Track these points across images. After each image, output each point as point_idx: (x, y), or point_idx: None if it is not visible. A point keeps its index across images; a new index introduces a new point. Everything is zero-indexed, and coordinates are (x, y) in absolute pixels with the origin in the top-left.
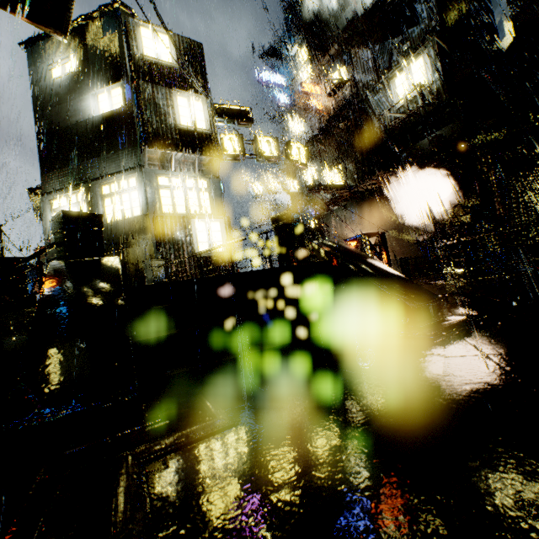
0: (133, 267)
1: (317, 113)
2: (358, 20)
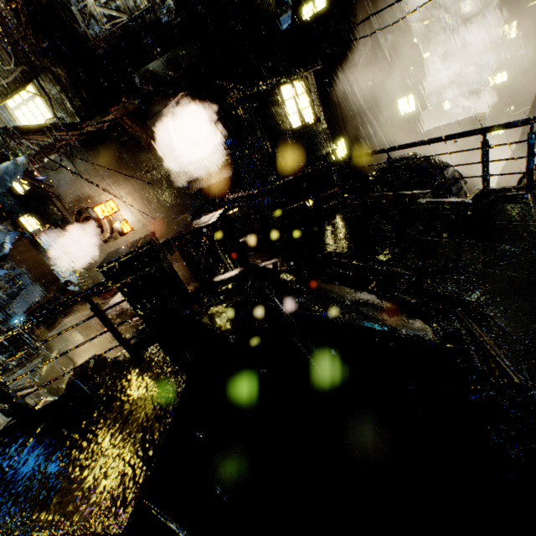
0: None
1: None
2: None
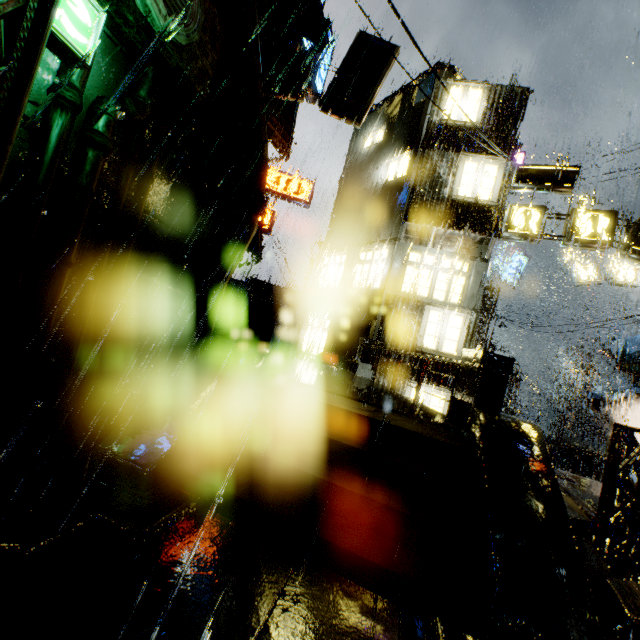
0: (354, 337)
1: None
2: None
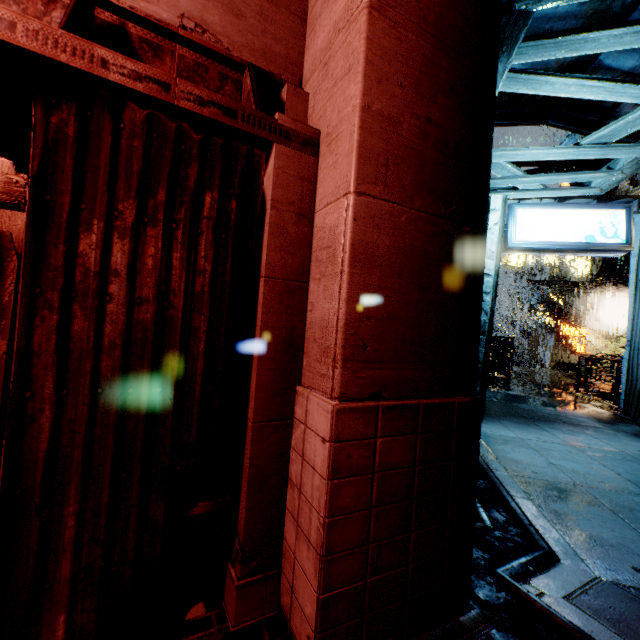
0: None
1: None
2: None
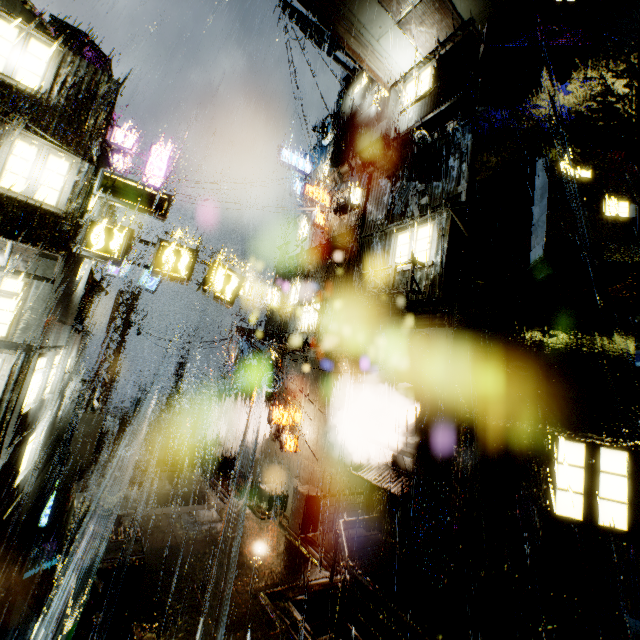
0: None
1: (315, 226)
2: (388, 142)
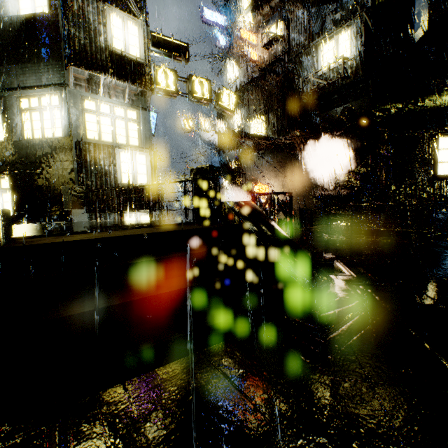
0: (52, 189)
1: (251, 62)
2: None
